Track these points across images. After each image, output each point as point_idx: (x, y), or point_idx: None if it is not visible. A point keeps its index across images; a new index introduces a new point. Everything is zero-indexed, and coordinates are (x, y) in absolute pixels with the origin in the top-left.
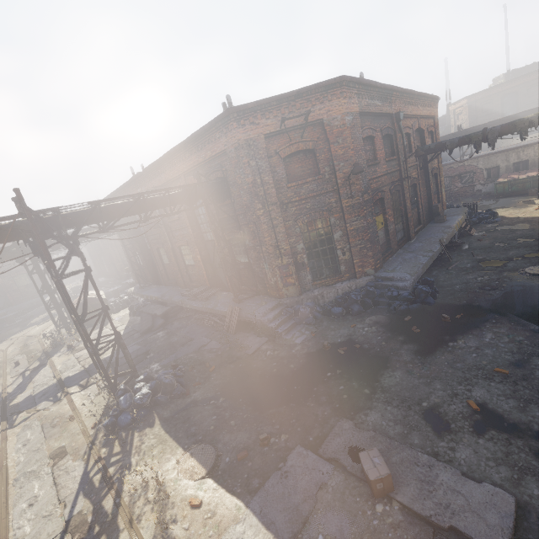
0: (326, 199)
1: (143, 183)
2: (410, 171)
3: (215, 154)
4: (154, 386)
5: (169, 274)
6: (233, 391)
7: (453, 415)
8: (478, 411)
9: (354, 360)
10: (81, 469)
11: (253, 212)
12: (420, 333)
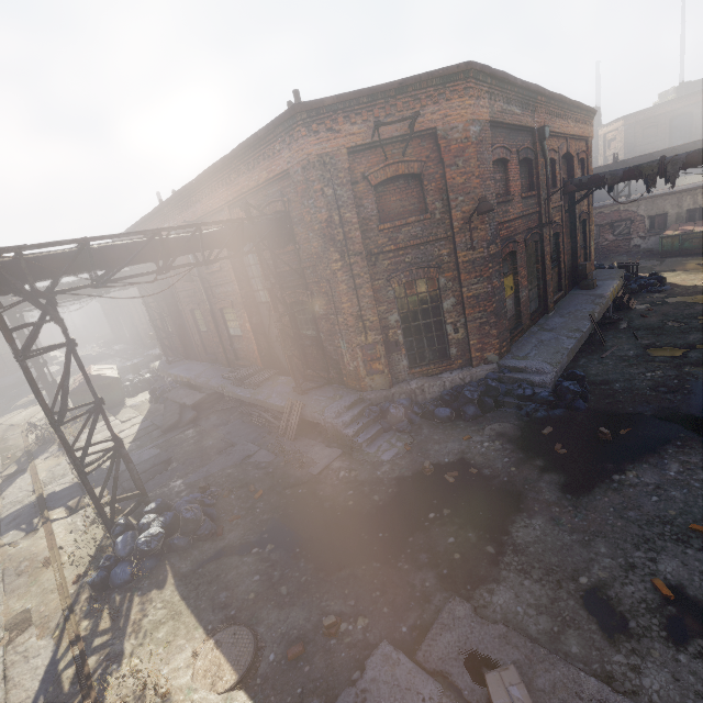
0: (434, 249)
1: (171, 215)
2: (552, 214)
3: (273, 176)
4: (170, 521)
5: (207, 346)
6: (287, 533)
7: (631, 604)
8: (672, 599)
9: (469, 493)
10: (47, 654)
11: (326, 265)
12: (568, 455)
